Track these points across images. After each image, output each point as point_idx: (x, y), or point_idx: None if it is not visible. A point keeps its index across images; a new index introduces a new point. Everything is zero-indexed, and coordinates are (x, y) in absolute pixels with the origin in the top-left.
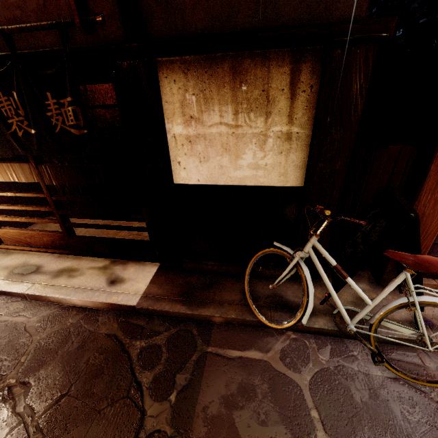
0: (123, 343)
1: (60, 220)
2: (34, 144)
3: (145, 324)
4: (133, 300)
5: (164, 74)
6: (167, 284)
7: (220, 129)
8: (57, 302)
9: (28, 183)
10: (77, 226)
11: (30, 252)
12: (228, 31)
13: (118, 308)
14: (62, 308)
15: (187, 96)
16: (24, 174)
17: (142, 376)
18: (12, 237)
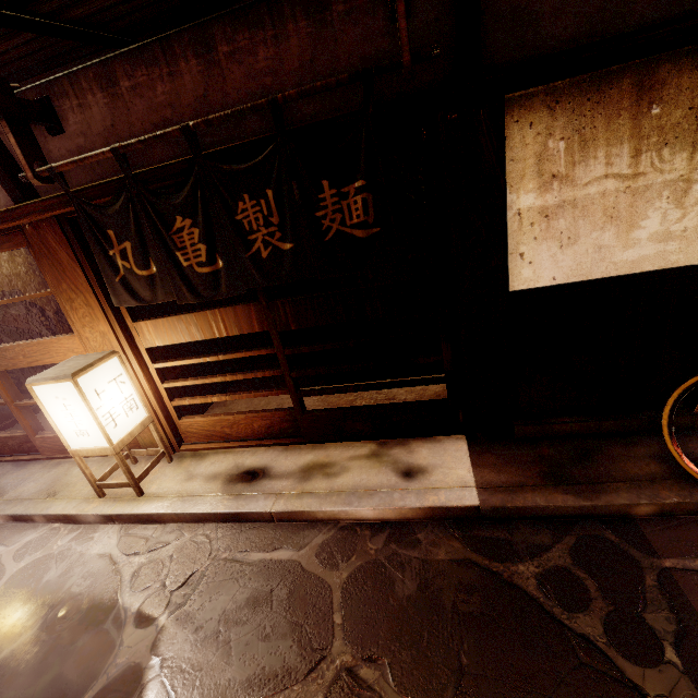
0: (495, 571)
1: (293, 386)
2: (286, 265)
3: (509, 536)
4: (468, 496)
5: (514, 117)
6: (505, 464)
7: (603, 186)
8: (329, 519)
9: (197, 346)
10: (320, 394)
11: (233, 449)
12: (613, 35)
13: (444, 516)
14: (341, 528)
15: (550, 144)
16: (240, 321)
17: (578, 623)
18: (201, 429)
